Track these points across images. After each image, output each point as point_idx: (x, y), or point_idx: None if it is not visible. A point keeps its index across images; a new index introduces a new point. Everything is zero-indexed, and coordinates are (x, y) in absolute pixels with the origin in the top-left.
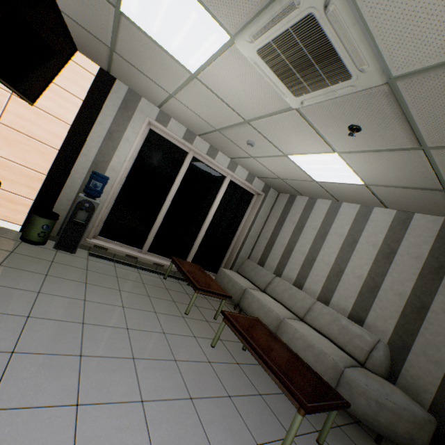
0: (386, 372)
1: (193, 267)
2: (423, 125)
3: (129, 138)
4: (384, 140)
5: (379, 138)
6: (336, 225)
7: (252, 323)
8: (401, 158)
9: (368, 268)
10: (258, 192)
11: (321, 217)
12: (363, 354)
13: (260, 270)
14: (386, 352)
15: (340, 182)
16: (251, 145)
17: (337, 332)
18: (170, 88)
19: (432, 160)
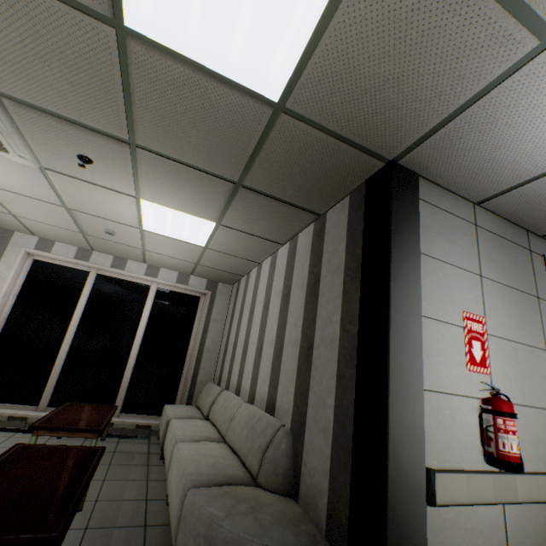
0: (286, 481)
1: (93, 408)
2: (83, 119)
3: (2, 274)
4: (113, 157)
5: (109, 157)
6: (259, 291)
7: (61, 453)
8: (154, 168)
9: (276, 326)
10: (201, 292)
11: (252, 290)
12: (259, 460)
13: (211, 390)
14: (286, 444)
15: (209, 235)
16: (108, 233)
17: (245, 439)
18: (0, 208)
19: (165, 155)
